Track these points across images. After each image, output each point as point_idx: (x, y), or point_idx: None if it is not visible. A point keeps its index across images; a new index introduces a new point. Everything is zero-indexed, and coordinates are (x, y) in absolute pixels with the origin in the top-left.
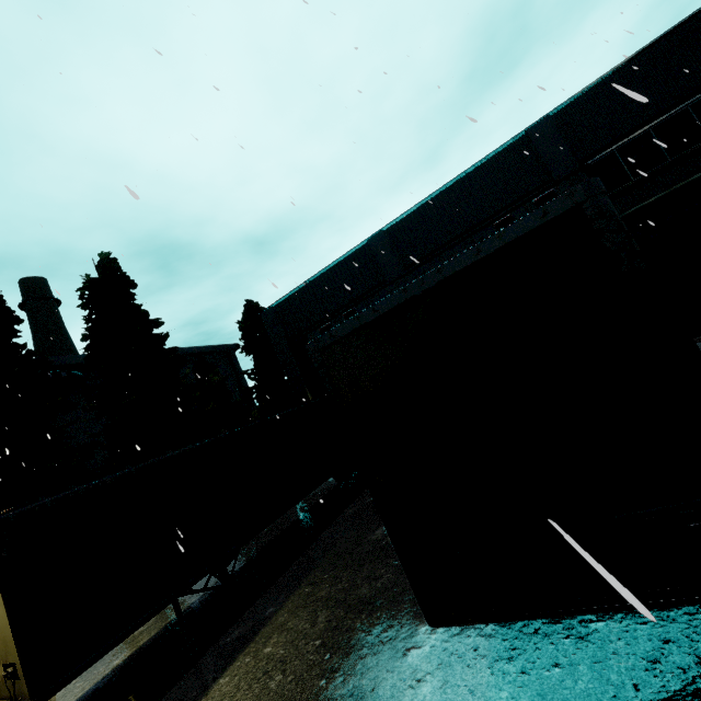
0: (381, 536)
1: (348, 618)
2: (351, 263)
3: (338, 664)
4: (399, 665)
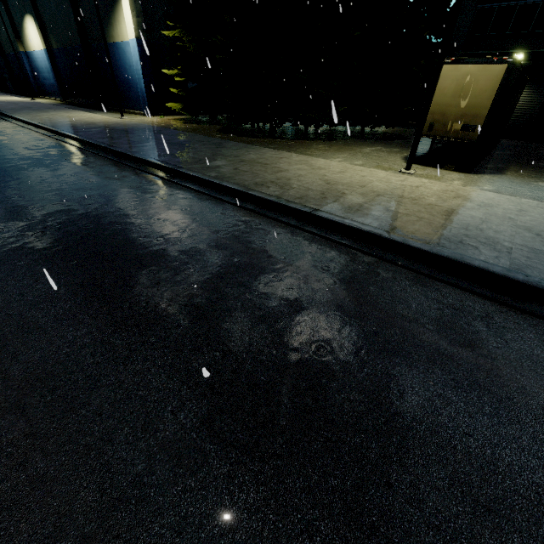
0: None
1: None
2: None
3: None
4: None
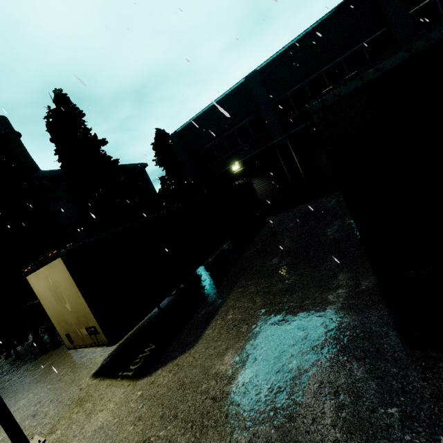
0: (277, 261)
1: (277, 298)
2: (232, 97)
3: (282, 317)
4: (324, 313)
